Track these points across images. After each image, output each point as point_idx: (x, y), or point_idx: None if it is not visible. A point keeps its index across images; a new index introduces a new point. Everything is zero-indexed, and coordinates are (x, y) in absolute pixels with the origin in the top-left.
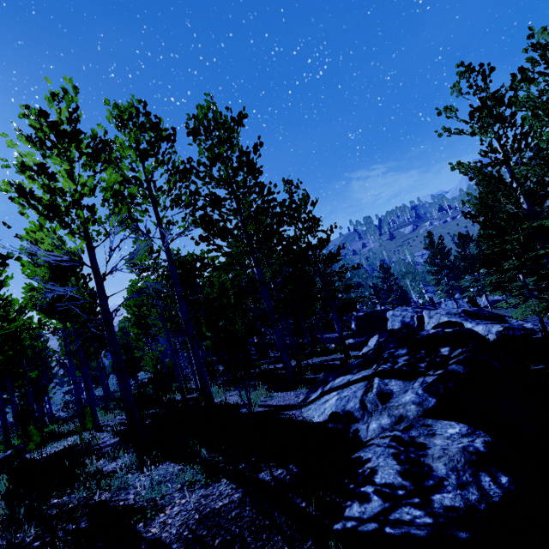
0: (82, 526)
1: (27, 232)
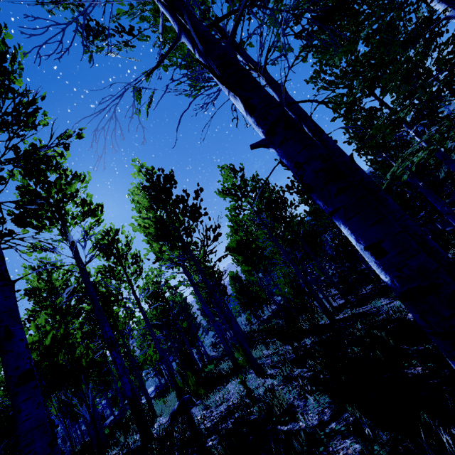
0: None
1: (131, 192)
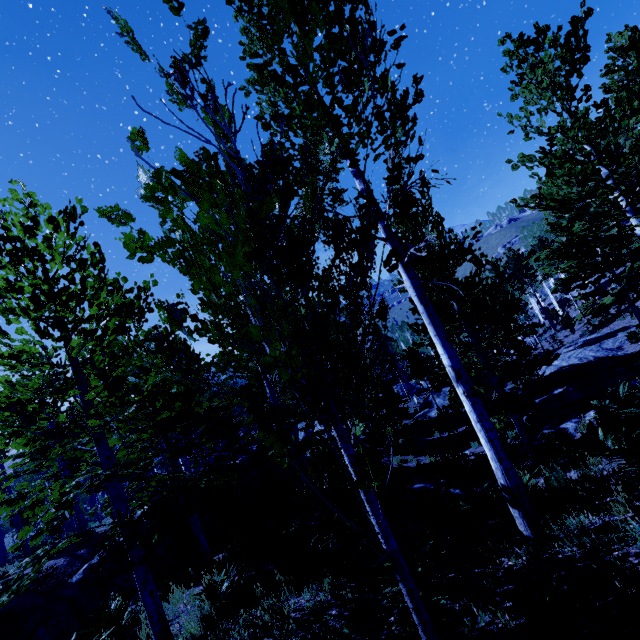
0: (3, 583)
1: None
